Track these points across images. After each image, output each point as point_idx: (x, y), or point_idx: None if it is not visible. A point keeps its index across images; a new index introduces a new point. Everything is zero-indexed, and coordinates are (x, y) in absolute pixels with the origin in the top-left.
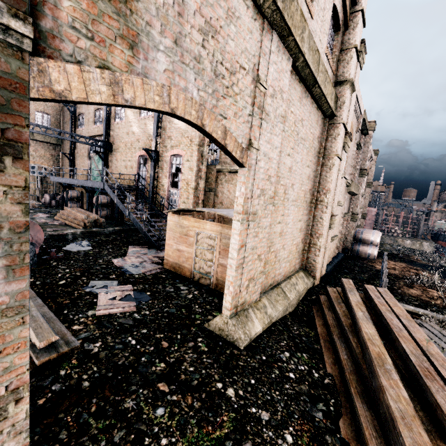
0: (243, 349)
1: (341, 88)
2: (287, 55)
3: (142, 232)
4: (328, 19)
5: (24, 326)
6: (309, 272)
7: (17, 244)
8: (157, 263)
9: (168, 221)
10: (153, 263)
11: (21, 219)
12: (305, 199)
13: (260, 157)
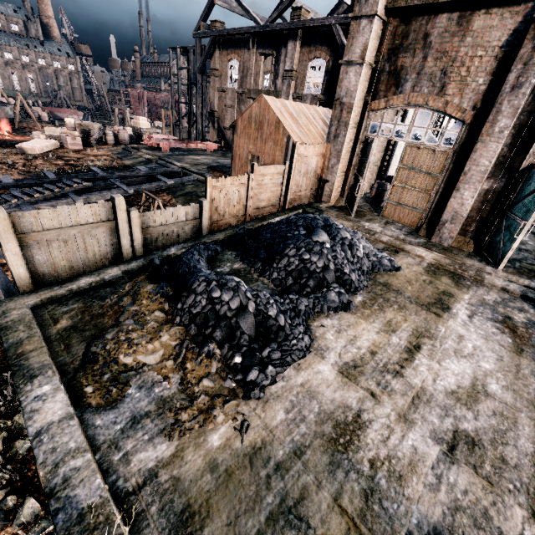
0: None
1: None
2: None
3: None
4: None
5: None
6: None
7: None
8: None
9: None
10: None
11: None
12: None
13: None
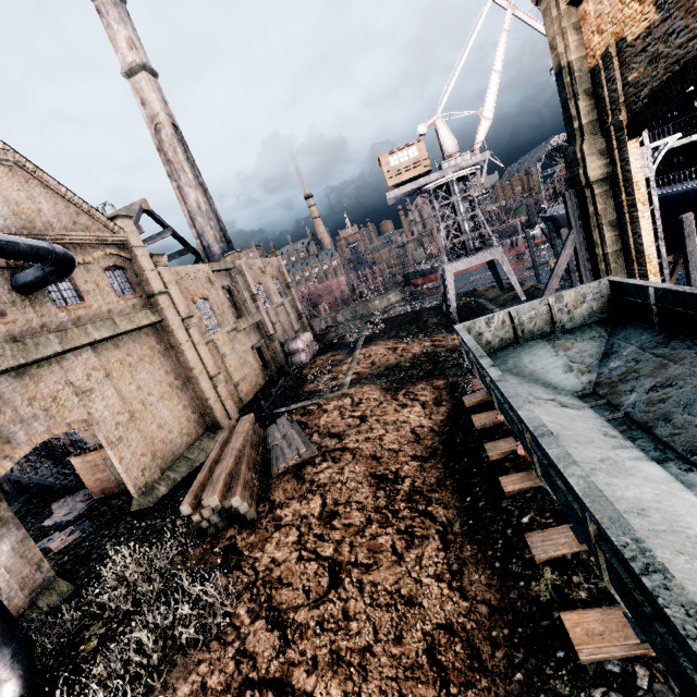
0: (154, 505)
1: (154, 299)
2: (84, 349)
3: (57, 485)
4: (106, 283)
5: (32, 541)
6: (217, 427)
7: (16, 521)
8: (88, 499)
9: (75, 465)
10: (84, 502)
11: (12, 514)
12: (174, 388)
13: (102, 411)
